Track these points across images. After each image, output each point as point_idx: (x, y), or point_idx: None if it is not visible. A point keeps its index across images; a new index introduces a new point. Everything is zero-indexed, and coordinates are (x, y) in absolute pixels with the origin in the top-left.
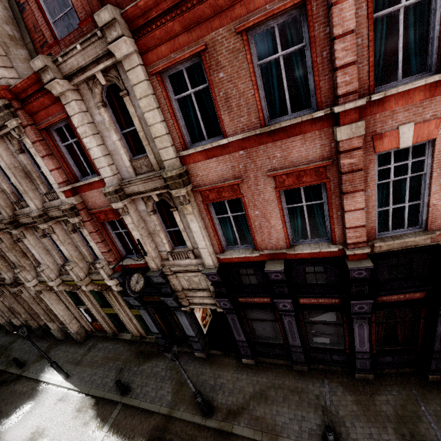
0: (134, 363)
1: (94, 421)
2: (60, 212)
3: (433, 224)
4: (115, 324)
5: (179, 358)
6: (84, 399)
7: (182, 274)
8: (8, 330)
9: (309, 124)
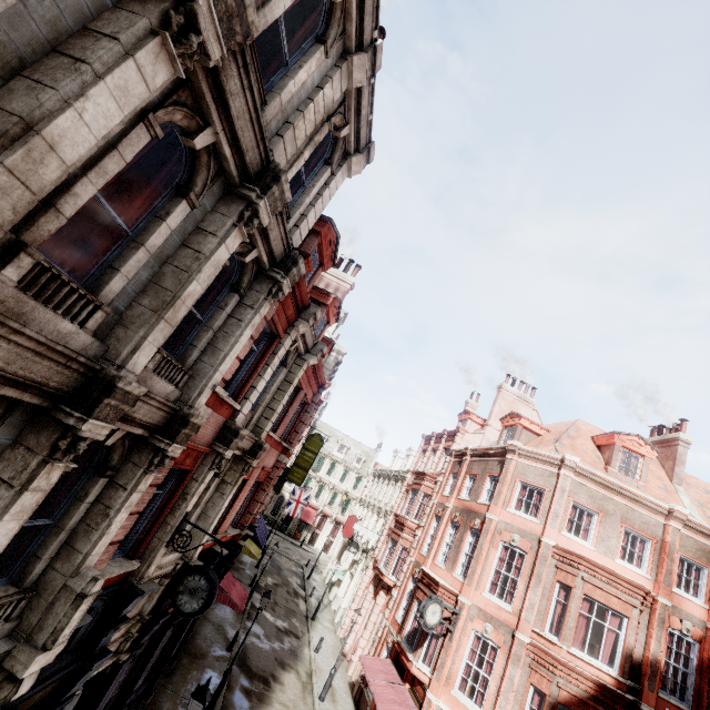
0: None
1: None
2: (152, 413)
3: None
4: None
5: None
6: None
7: None
8: None
9: (281, 447)
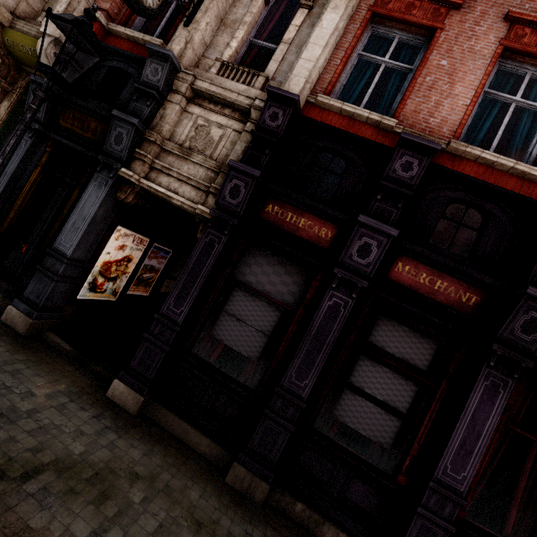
0: None
1: None
2: None
3: None
4: None
5: None
6: None
7: (201, 111)
8: None
9: None
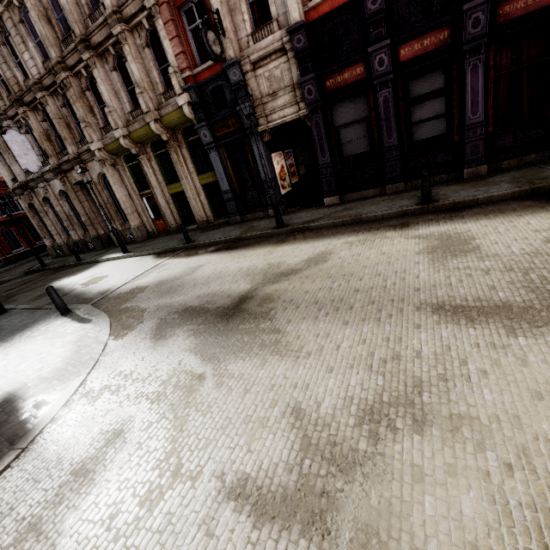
0: (200, 233)
1: (154, 259)
2: (135, 5)
3: None
4: (180, 214)
5: (250, 221)
6: (144, 256)
7: (263, 70)
8: (65, 252)
9: None
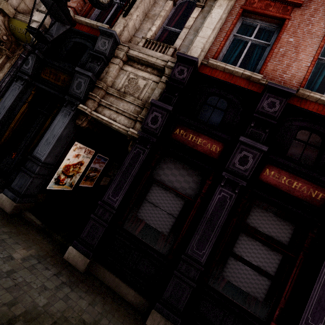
0: None
1: None
2: None
3: None
4: None
5: None
6: None
7: (132, 69)
8: None
9: None
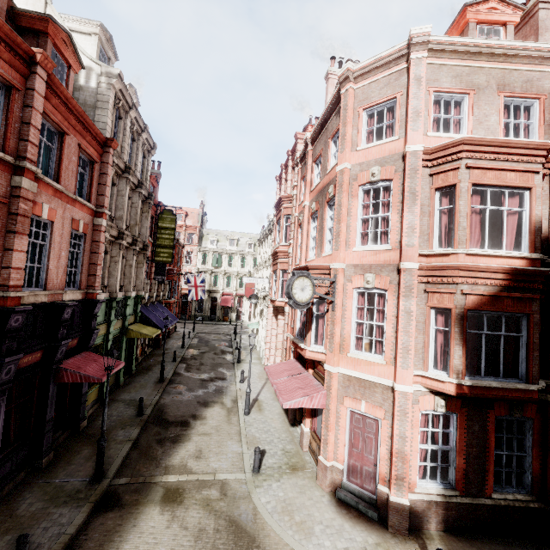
0: None
1: None
2: None
3: (49, 285)
4: None
5: None
6: None
7: None
8: None
9: None
